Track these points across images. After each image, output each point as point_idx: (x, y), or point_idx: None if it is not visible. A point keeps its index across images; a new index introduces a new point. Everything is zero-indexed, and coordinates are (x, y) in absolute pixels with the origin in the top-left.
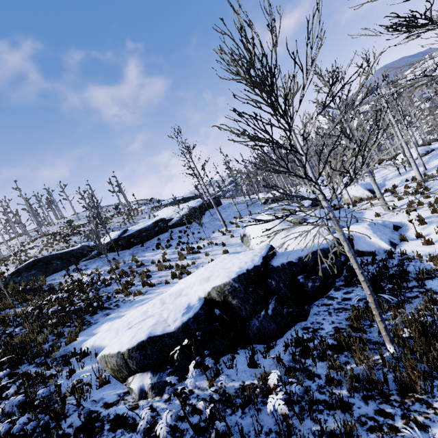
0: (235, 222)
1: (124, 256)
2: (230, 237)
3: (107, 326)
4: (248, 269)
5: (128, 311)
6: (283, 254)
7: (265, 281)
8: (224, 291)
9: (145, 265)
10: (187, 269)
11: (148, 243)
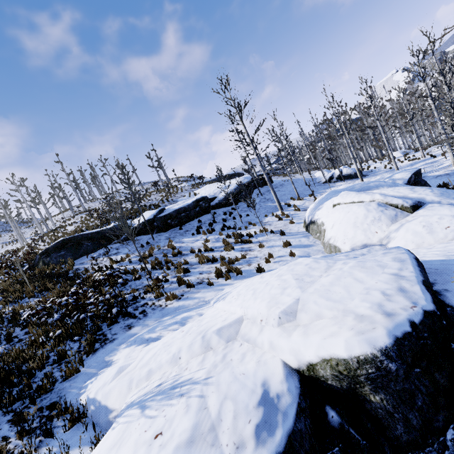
0: (292, 203)
1: (160, 241)
2: (289, 224)
3: (123, 354)
4: (414, 323)
5: (154, 333)
6: (444, 273)
7: (450, 351)
8: (357, 376)
9: (183, 253)
10: (236, 265)
11: (187, 225)
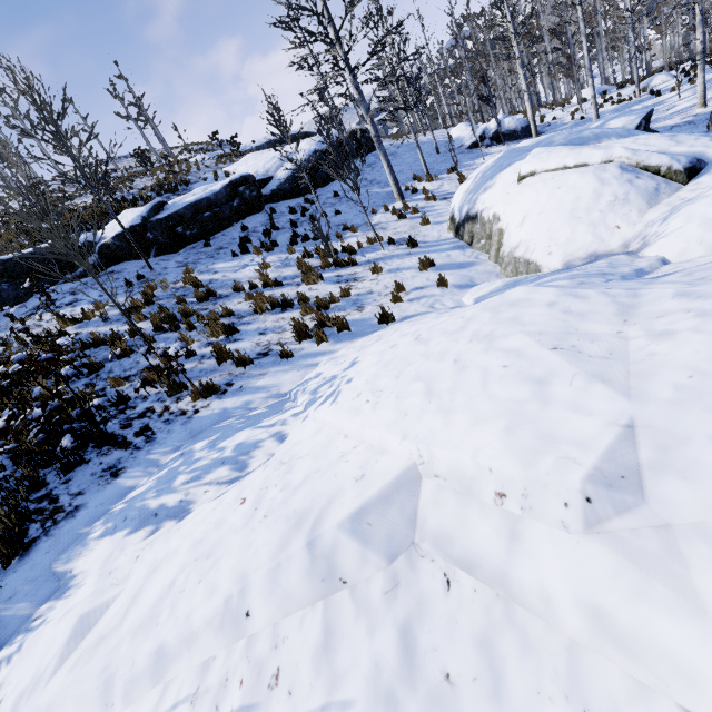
0: (419, 188)
1: (166, 271)
2: (421, 225)
3: (98, 557)
4: None
5: (170, 493)
6: None
7: None
8: None
9: (218, 294)
10: (333, 310)
11: (219, 237)
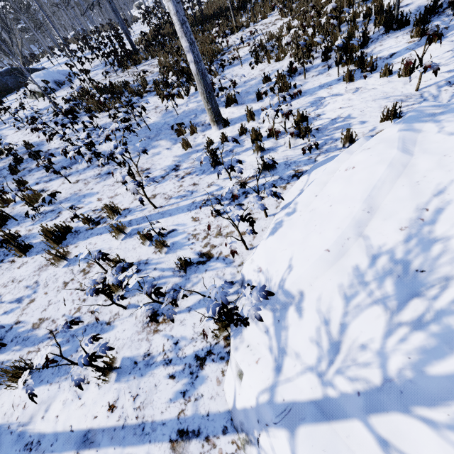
0: None
1: None
2: None
3: None
4: None
5: None
6: None
7: None
8: None
9: None
10: None
11: None
